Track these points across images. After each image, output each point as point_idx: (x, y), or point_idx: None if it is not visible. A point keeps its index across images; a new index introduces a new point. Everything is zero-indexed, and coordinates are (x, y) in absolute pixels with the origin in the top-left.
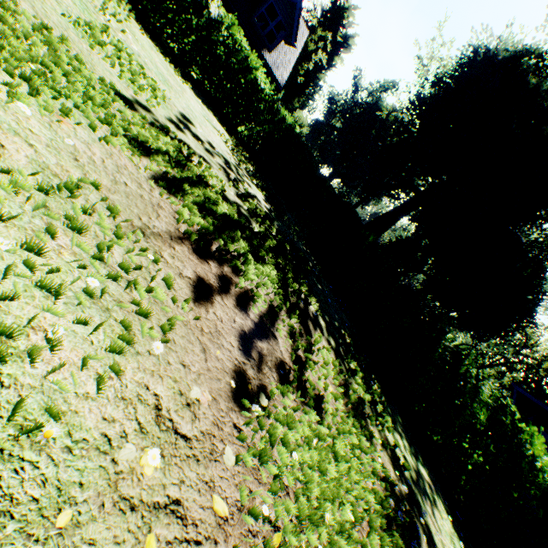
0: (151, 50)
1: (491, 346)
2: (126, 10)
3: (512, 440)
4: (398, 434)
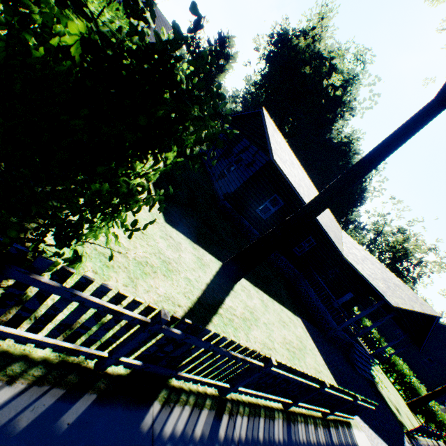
0: None
1: (348, 233)
2: None
3: None
4: None
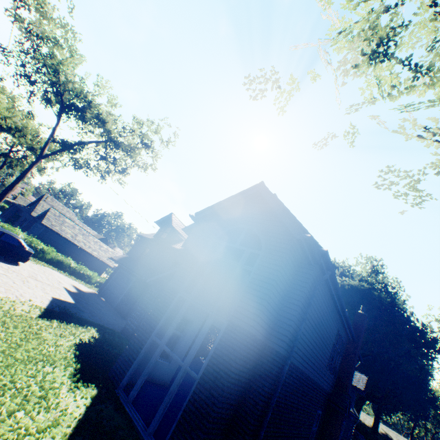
0: None
1: None
2: None
3: None
4: None
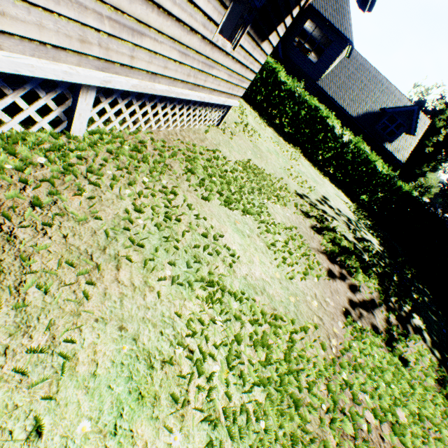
0: (308, 167)
1: None
2: (297, 152)
3: None
4: None
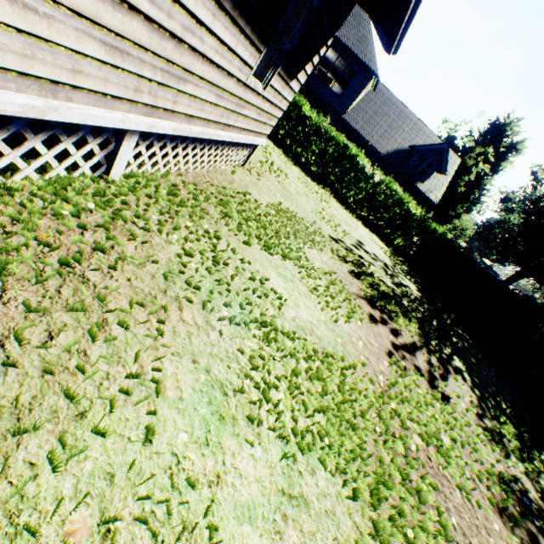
0: (340, 210)
1: None
2: (327, 193)
3: None
4: None
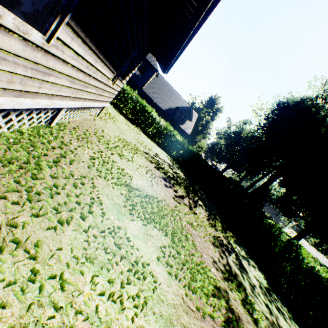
0: (146, 138)
1: None
2: (138, 129)
3: (295, 253)
4: (239, 247)
